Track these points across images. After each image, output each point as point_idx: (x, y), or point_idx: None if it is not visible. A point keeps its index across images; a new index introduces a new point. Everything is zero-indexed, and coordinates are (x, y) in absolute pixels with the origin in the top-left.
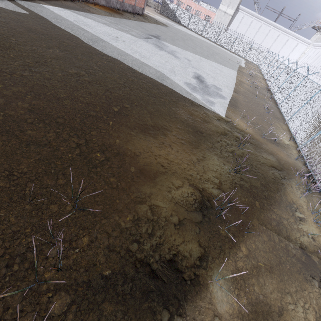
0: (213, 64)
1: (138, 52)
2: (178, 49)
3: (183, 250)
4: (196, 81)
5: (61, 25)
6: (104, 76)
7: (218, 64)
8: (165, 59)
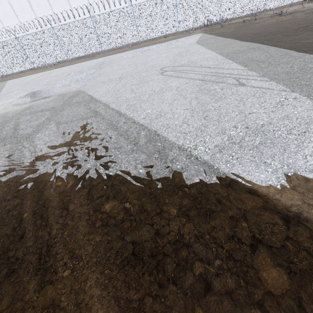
0: (26, 80)
1: (180, 55)
2: (15, 92)
3: (308, 10)
4: (158, 47)
5: (311, 58)
6: (288, 29)
7: (13, 82)
8: (138, 60)
